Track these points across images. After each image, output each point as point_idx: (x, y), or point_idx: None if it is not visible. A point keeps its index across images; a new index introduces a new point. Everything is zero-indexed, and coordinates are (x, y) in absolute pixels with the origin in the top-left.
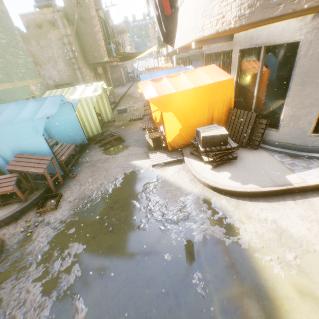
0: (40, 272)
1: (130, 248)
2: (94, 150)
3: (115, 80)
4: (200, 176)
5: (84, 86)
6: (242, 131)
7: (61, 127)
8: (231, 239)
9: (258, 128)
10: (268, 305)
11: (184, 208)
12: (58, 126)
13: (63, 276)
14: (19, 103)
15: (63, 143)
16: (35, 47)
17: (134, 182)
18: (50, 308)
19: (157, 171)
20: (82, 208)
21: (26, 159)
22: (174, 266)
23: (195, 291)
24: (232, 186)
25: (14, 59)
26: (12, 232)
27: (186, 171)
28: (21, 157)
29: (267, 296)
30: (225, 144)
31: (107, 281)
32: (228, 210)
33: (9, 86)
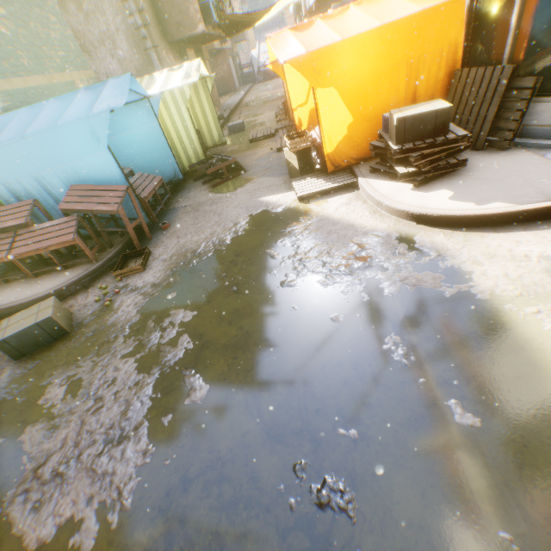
0: (130, 347)
1: (270, 312)
2: (195, 190)
3: (220, 82)
4: (391, 201)
5: (167, 73)
6: (477, 116)
7: (136, 150)
8: (454, 289)
9: (515, 102)
10: (532, 373)
11: (363, 252)
12: (131, 149)
13: (166, 350)
14: (62, 98)
15: (142, 174)
16: (74, 15)
17: (268, 225)
18: (151, 387)
19: (309, 206)
20: (185, 266)
21: (87, 191)
22: (349, 330)
23: (389, 360)
24: (455, 209)
25: (44, 31)
26: (82, 303)
27: (362, 200)
28: (78, 189)
29: (531, 361)
30: (443, 132)
31: (237, 353)
32: (448, 249)
33: (42, 83)
